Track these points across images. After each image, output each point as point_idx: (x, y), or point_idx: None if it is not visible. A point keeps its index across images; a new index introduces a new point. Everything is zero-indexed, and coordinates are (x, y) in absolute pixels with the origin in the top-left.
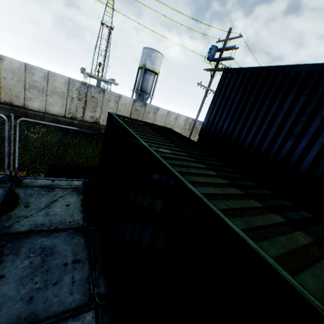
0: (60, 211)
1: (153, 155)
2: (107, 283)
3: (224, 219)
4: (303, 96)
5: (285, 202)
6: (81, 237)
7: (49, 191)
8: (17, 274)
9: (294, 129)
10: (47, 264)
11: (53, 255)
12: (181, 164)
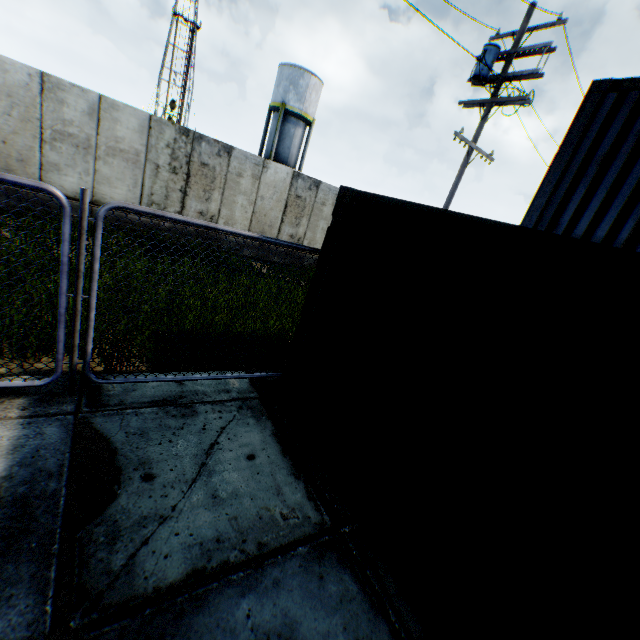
0: (242, 482)
1: None
2: None
3: None
4: None
5: None
6: (340, 568)
7: (183, 415)
8: None
9: None
10: None
11: None
12: None
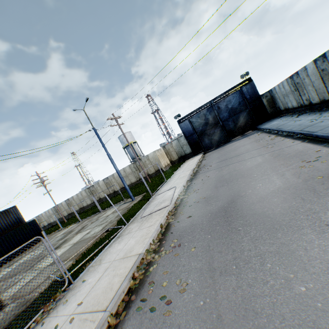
0: None
1: None
2: None
3: None
4: None
5: None
6: None
7: None
8: None
9: None
10: None
11: None
12: None
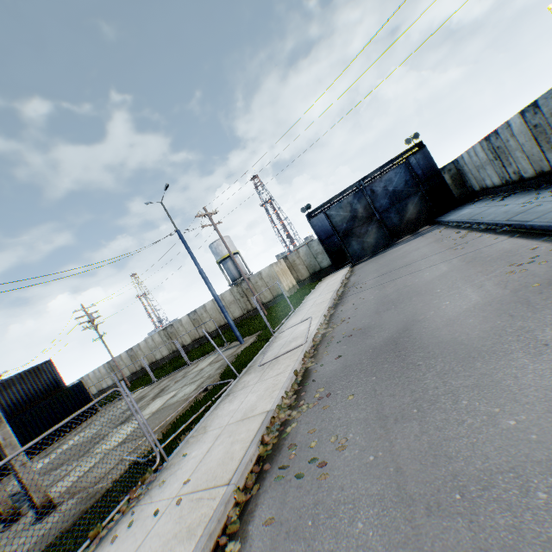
0: None
1: None
2: None
3: None
4: None
5: None
6: None
7: None
8: None
9: None
10: None
11: None
12: None
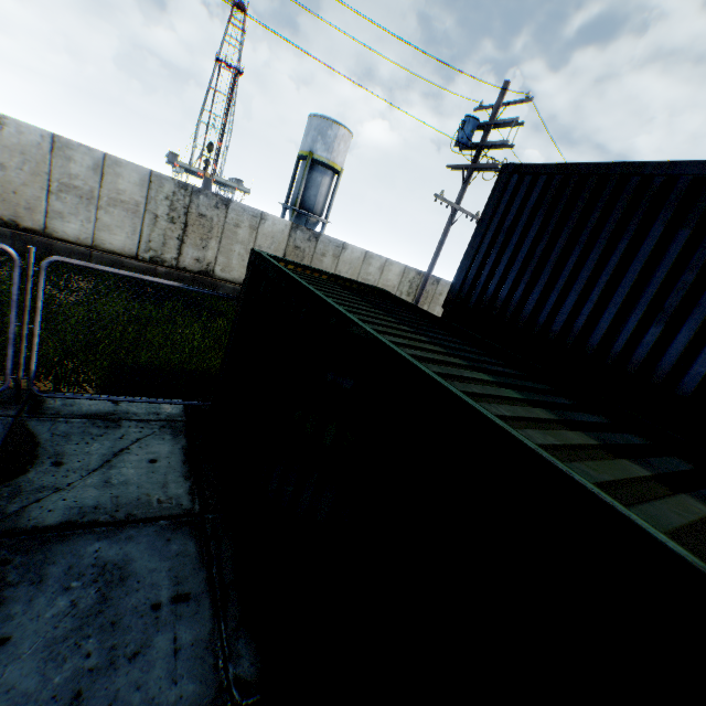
0: (136, 476)
1: (389, 351)
2: (255, 651)
3: (629, 517)
4: (686, 230)
5: (683, 464)
6: (189, 537)
7: (108, 426)
8: (40, 634)
9: (666, 300)
10: (113, 607)
11: (126, 583)
12: (446, 372)
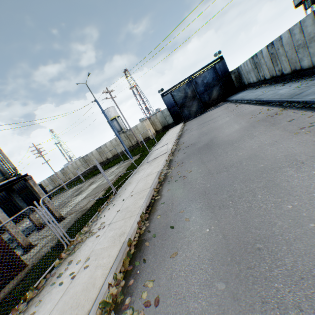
0: None
1: None
2: None
3: None
4: None
5: None
6: None
7: None
8: None
9: None
10: None
11: None
12: None
